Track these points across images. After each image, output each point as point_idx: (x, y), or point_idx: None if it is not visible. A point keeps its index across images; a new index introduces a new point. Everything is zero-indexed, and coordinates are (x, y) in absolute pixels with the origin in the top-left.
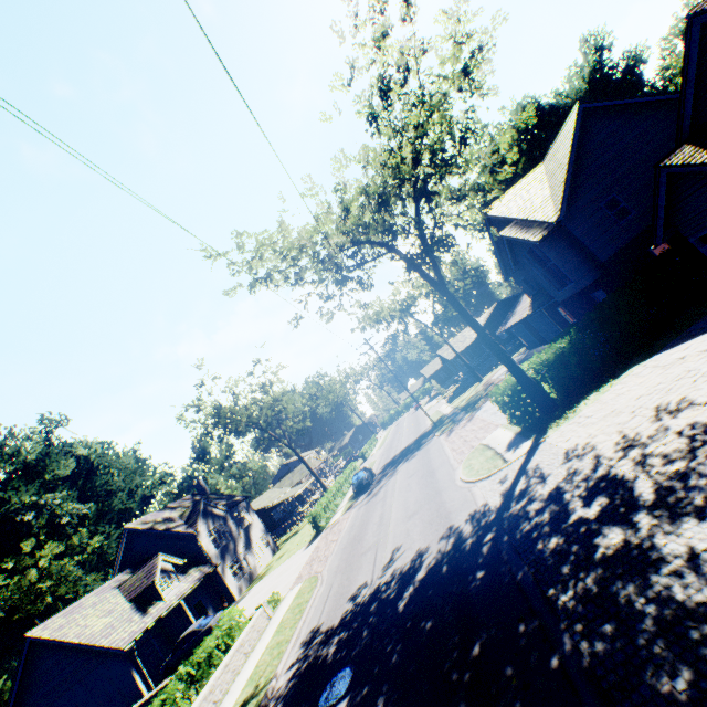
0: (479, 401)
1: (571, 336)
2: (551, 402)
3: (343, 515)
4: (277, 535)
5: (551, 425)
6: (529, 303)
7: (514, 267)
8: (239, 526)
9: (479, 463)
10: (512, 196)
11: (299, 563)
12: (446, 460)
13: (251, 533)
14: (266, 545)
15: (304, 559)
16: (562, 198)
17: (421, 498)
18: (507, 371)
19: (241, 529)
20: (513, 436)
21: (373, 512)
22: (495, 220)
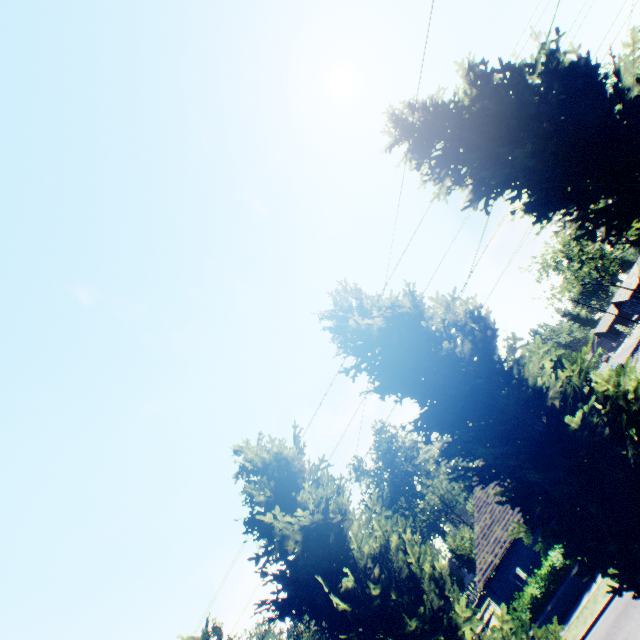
0: None
1: None
2: None
3: None
4: None
5: None
6: None
7: None
8: None
9: None
10: None
11: None
12: None
13: None
14: None
15: None
16: None
17: None
18: None
19: None
20: None
21: None
22: None
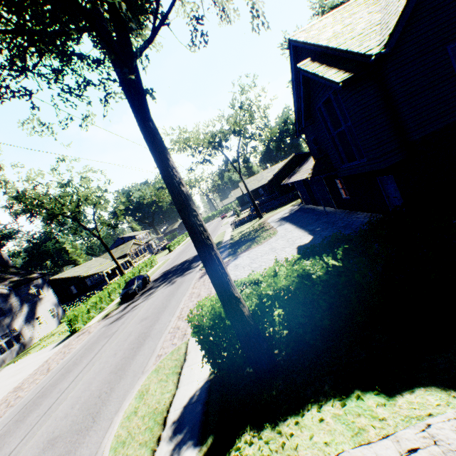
0: (244, 245)
1: (336, 258)
2: (268, 363)
3: (96, 323)
4: (80, 301)
5: (241, 445)
6: (312, 166)
7: (304, 121)
8: (24, 302)
9: (145, 412)
10: (331, 19)
11: (22, 376)
12: (163, 330)
13: (38, 307)
14: (55, 315)
15: (29, 372)
16: (402, 13)
17: (89, 402)
18: (279, 220)
19: (25, 305)
20: (202, 386)
21: (88, 355)
22: (302, 52)
